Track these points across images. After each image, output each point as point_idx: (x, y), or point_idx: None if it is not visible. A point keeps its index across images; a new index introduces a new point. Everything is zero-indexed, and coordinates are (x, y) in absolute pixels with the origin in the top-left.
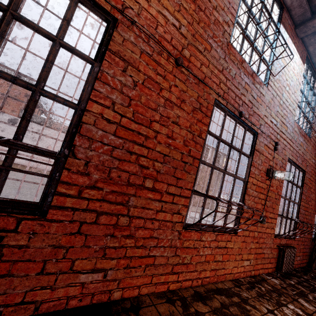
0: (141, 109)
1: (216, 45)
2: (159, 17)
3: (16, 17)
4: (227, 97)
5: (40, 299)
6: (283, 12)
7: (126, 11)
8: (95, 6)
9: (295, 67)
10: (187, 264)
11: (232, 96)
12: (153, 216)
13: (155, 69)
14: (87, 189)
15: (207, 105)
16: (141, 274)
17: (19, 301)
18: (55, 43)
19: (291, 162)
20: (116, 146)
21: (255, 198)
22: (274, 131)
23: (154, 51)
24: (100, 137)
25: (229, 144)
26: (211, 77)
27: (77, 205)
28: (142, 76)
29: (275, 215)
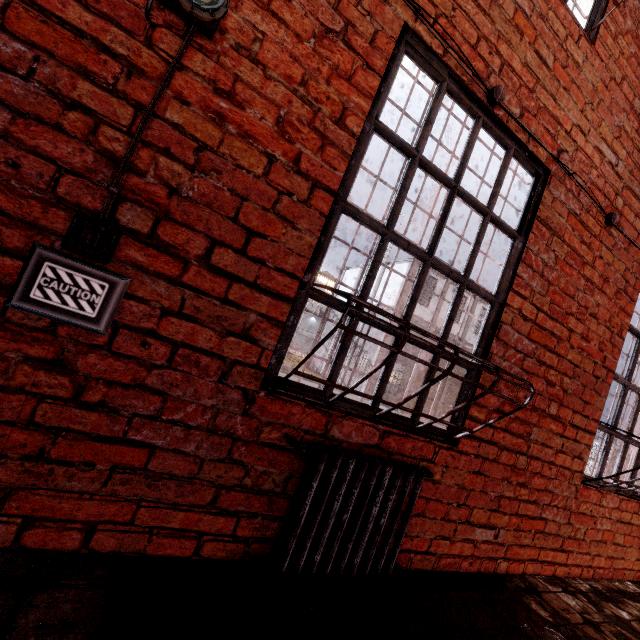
0: (558, 298)
1: None
2: (594, 154)
3: (460, 192)
4: None
5: (439, 552)
6: None
7: (560, 157)
8: (528, 158)
9: None
10: (579, 541)
11: None
12: (551, 458)
13: (580, 236)
14: (494, 413)
15: (635, 282)
16: (528, 544)
17: (424, 550)
18: (487, 218)
19: None
20: (527, 353)
21: None
22: None
23: (582, 208)
24: (514, 340)
25: None
26: None
27: (482, 434)
28: (565, 249)
29: None
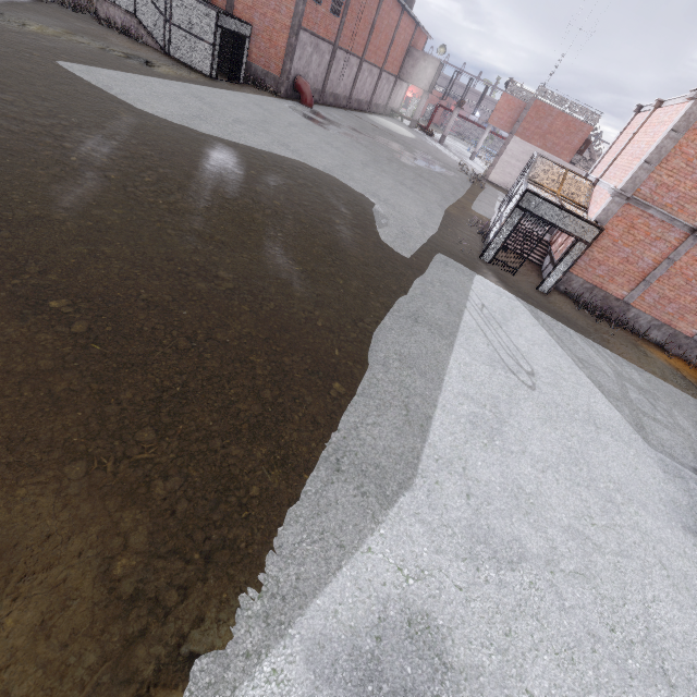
0: None
1: None
2: None
3: None
4: None
5: None
6: None
7: None
8: None
9: None
10: None
11: None
12: None
13: None
14: None
15: None
16: None
17: None
18: None
19: None
20: None
21: None
22: None
23: None
24: None
25: None
26: None
27: None
28: None
29: None
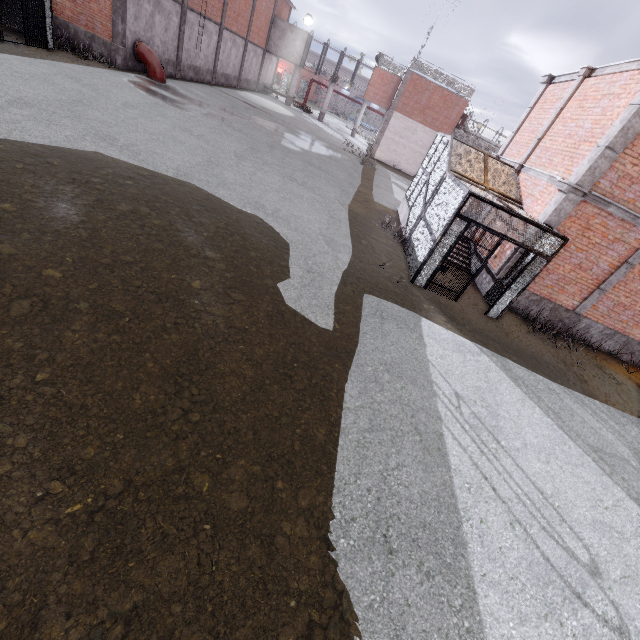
0: None
1: None
2: None
3: None
4: None
5: None
6: None
7: None
8: None
9: None
10: None
11: None
12: None
13: None
14: None
15: None
16: None
17: None
18: None
19: None
20: None
21: None
22: None
23: None
24: None
25: None
26: None
27: None
28: None
29: None
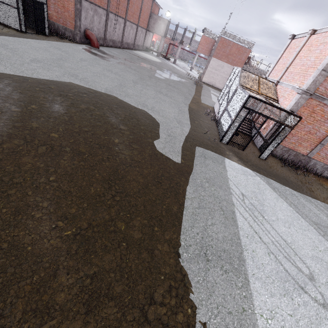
0: None
1: None
2: None
3: None
4: None
5: None
6: None
7: None
8: None
9: None
10: None
11: None
12: None
13: None
14: None
15: None
16: None
17: None
18: None
19: None
20: None
21: None
22: None
23: None
24: None
25: None
26: None
27: None
28: None
29: None
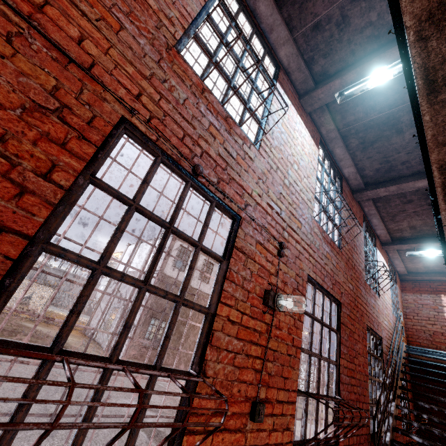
0: None
1: (137, 32)
2: None
3: None
4: (161, 127)
5: None
6: (280, 71)
7: None
8: None
9: (305, 145)
10: None
11: (176, 132)
12: None
13: None
14: None
15: (92, 118)
16: None
17: None
18: None
19: (315, 284)
20: None
21: (237, 355)
22: (276, 222)
23: None
24: None
25: (164, 222)
26: (113, 73)
27: None
28: None
29: (290, 394)
